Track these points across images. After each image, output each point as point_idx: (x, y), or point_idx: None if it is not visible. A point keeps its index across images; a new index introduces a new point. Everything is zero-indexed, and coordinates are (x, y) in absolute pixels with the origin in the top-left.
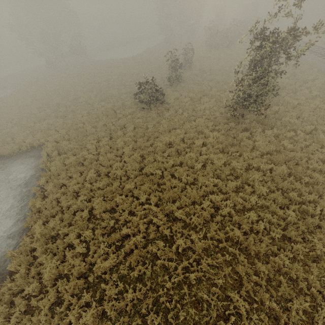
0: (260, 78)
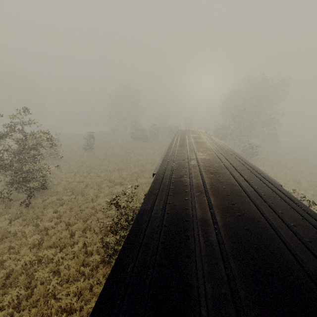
0: None
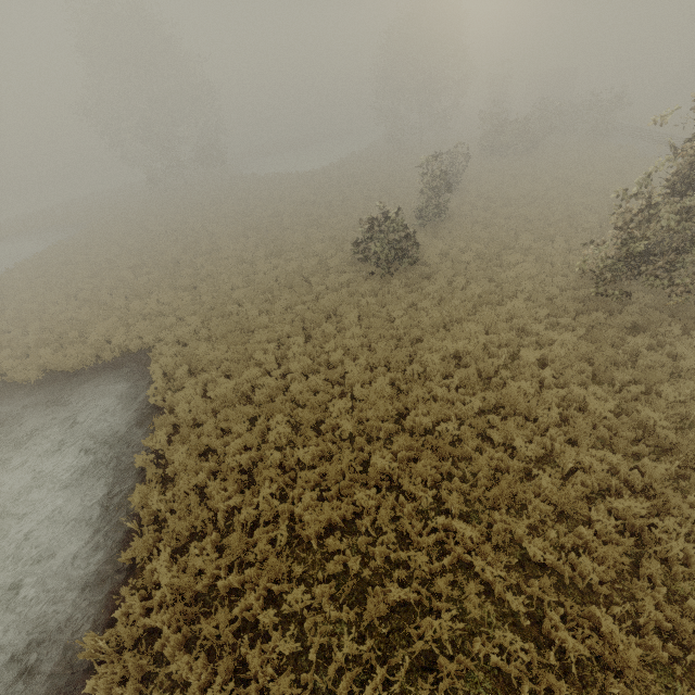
0: (690, 213)
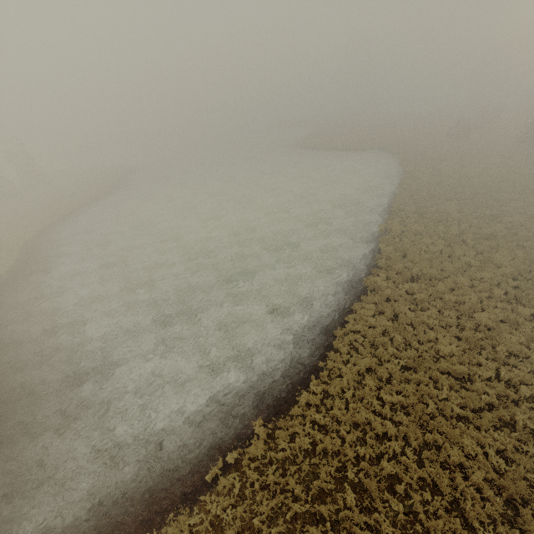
0: None
